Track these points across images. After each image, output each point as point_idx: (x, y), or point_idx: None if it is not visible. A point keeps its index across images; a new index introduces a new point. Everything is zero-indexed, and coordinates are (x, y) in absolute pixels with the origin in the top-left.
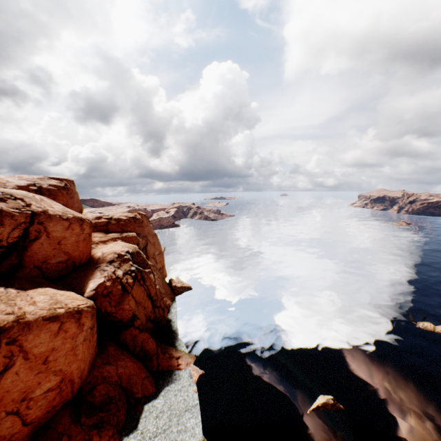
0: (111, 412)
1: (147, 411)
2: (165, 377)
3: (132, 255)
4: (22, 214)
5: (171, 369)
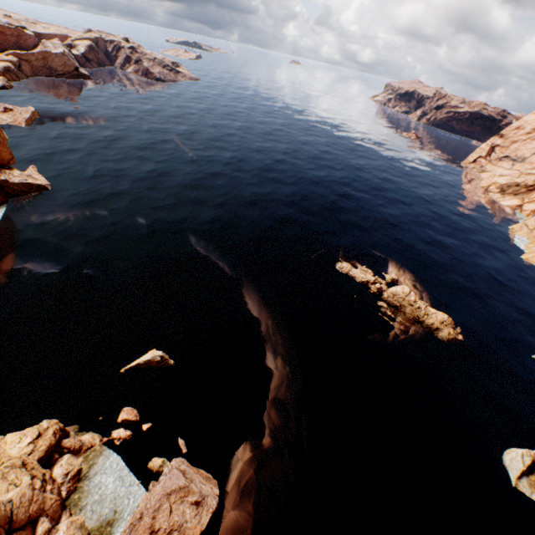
0: None
1: None
2: None
3: None
4: None
5: None
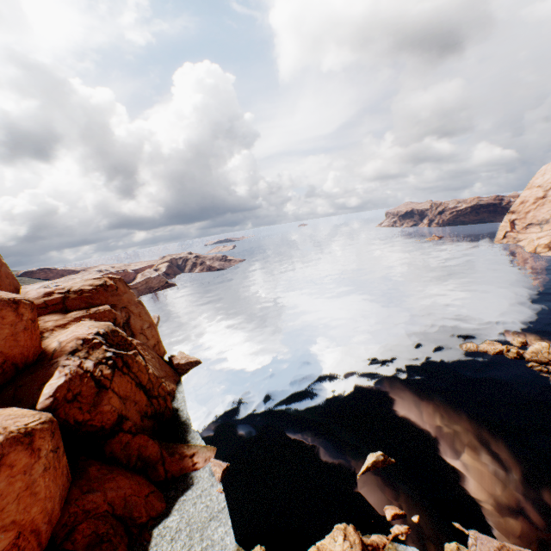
0: None
1: (157, 536)
2: (177, 485)
3: (105, 337)
4: None
5: (185, 472)
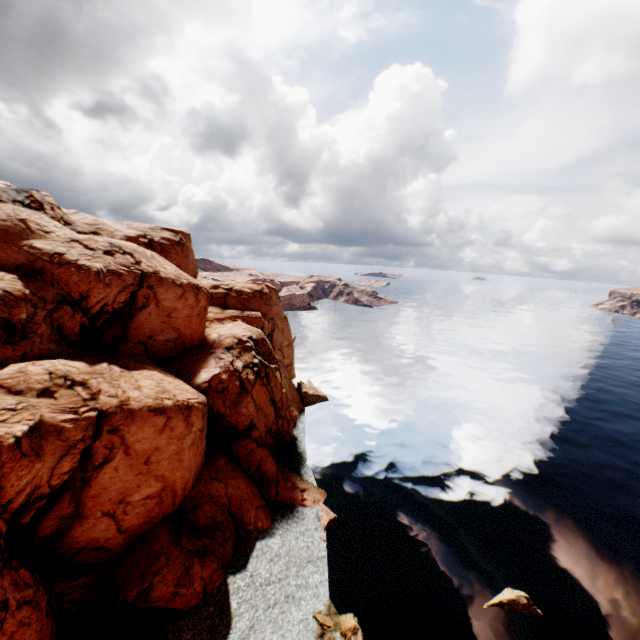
0: (217, 540)
1: (259, 549)
2: (284, 511)
3: (256, 343)
4: (131, 274)
5: (293, 503)
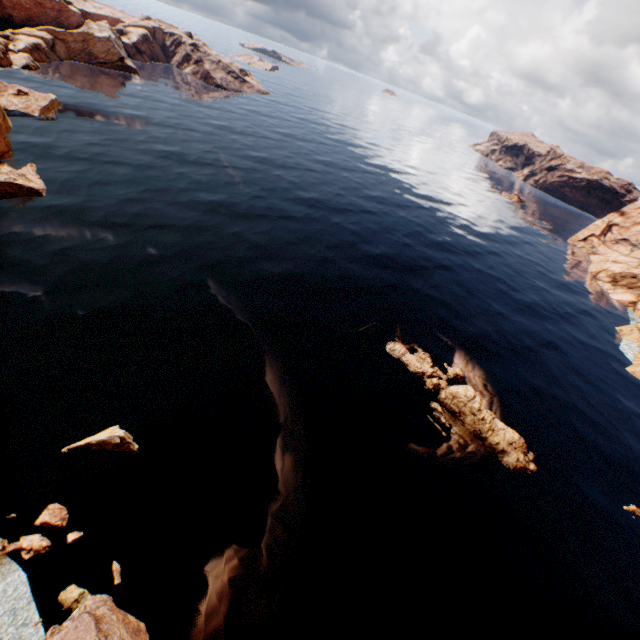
0: None
1: None
2: None
3: None
4: None
5: None
